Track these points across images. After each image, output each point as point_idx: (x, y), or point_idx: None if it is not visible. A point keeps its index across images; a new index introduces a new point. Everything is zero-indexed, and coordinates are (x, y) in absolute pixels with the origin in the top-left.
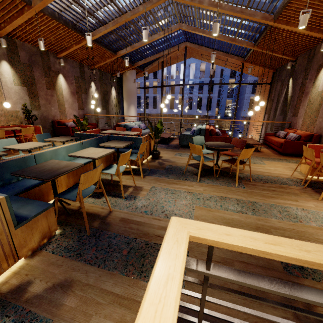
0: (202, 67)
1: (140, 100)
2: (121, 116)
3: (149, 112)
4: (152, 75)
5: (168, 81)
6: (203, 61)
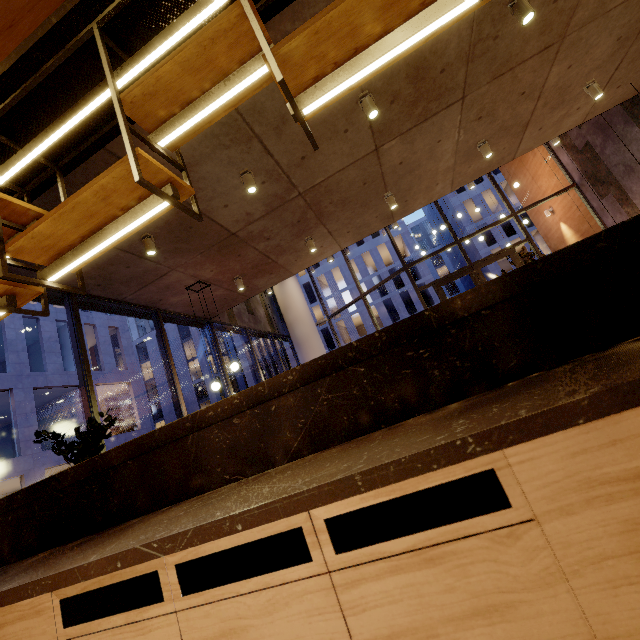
0: (382, 255)
1: None
2: (271, 307)
3: None
4: (306, 299)
5: (336, 295)
6: (379, 243)
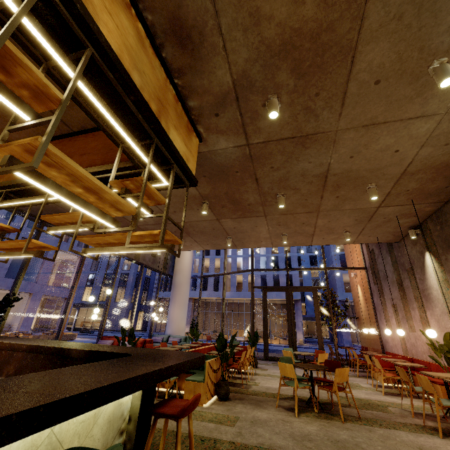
0: None
1: (196, 282)
2: (172, 255)
3: (208, 296)
4: (214, 251)
5: (234, 257)
6: None
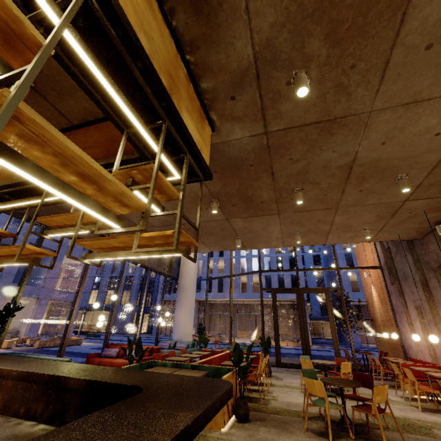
0: None
1: (200, 283)
2: (177, 257)
3: (212, 298)
4: (217, 252)
5: (237, 258)
6: None
